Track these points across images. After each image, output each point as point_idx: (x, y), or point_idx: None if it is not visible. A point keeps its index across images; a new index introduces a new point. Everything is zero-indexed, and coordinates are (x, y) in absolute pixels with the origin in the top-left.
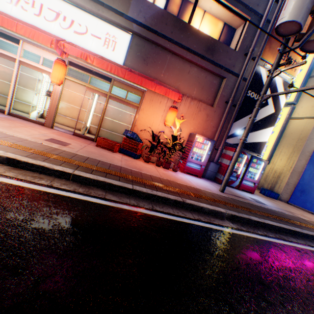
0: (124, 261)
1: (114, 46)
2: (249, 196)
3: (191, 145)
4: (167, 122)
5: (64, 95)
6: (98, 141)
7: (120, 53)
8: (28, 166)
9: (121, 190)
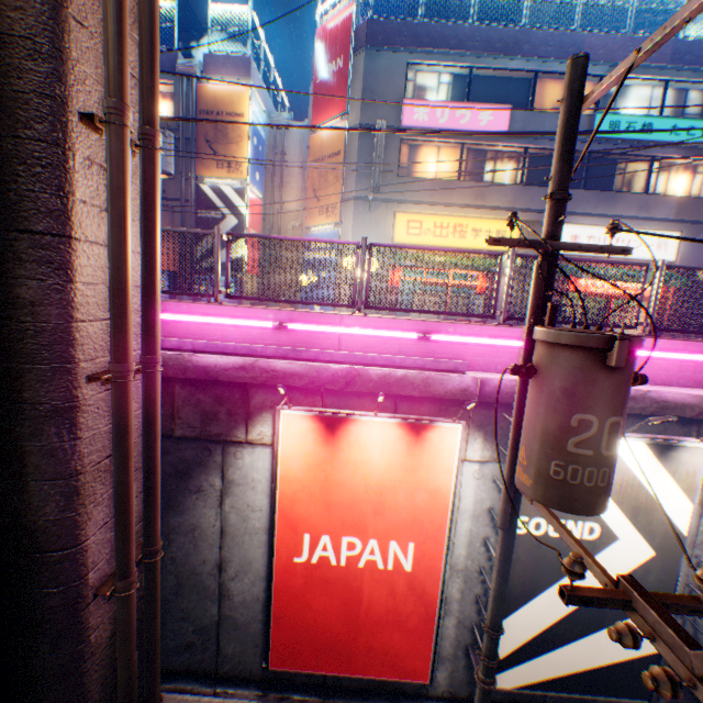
0: None
1: None
2: None
3: None
4: None
5: None
6: None
7: None
8: None
9: None
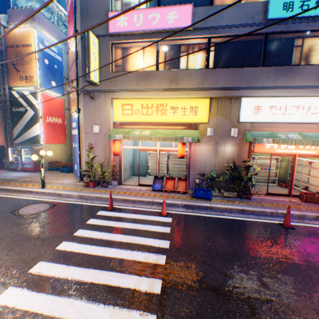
0: None
1: None
2: (19, 173)
3: None
4: None
5: None
6: None
7: None
8: None
9: None
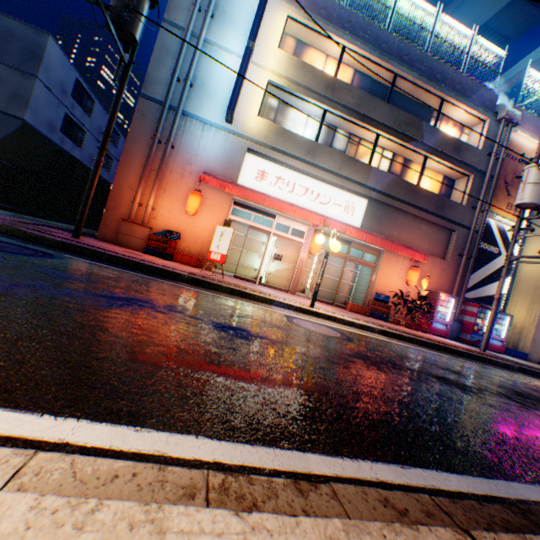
0: (511, 380)
1: (352, 211)
2: (502, 355)
3: (434, 304)
4: (410, 282)
5: (285, 256)
6: (350, 305)
7: (357, 217)
8: (391, 334)
9: (443, 349)
